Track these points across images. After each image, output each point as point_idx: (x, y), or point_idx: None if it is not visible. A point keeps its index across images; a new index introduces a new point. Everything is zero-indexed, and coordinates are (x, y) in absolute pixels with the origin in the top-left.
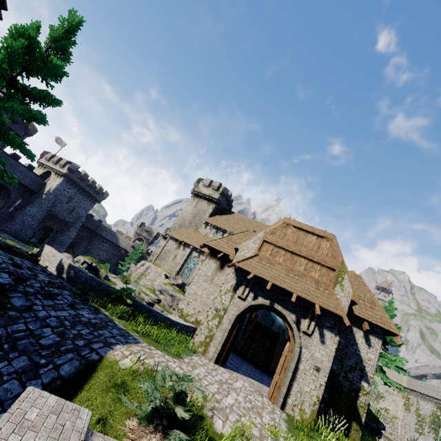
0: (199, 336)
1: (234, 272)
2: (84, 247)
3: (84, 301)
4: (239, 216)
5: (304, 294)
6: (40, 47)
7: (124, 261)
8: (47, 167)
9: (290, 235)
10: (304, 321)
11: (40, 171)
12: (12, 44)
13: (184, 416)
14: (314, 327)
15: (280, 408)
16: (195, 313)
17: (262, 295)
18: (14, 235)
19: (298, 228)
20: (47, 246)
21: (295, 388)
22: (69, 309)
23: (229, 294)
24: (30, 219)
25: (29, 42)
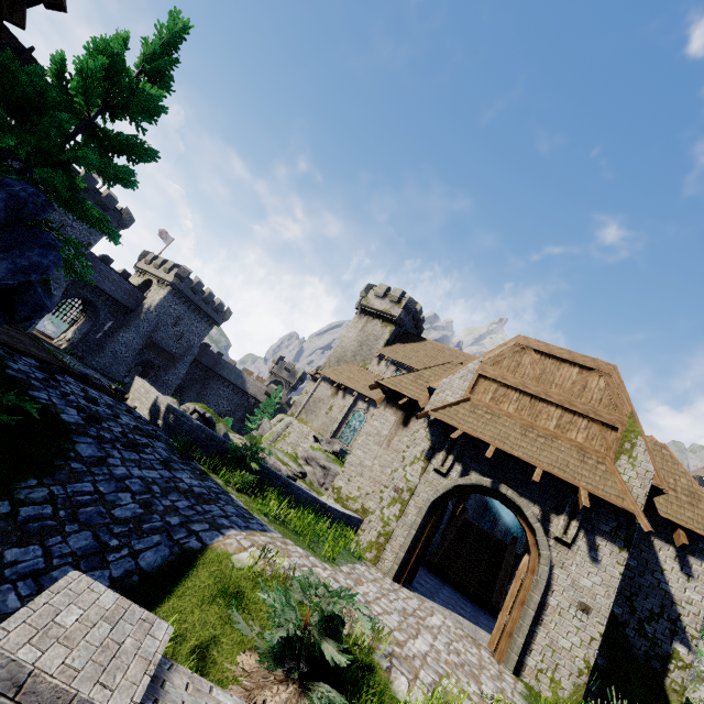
0: (367, 533)
1: (427, 428)
2: (197, 392)
3: (185, 460)
4: (434, 344)
5: (556, 470)
6: (127, 68)
7: (253, 415)
8: (147, 273)
9: (528, 366)
10: (558, 519)
11: (139, 280)
12: (87, 65)
13: (337, 660)
14: (577, 531)
15: (513, 673)
16: (361, 495)
17: (478, 470)
18: (103, 372)
19: (542, 354)
20: (139, 378)
21: (542, 640)
22: (162, 469)
23: (419, 465)
24: (124, 349)
25: (112, 62)
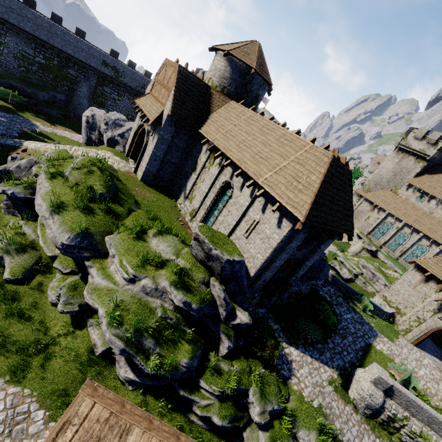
0: (402, 326)
1: (438, 301)
2: None
3: (349, 304)
4: None
5: None
6: None
7: None
8: None
9: None
10: None
11: None
12: None
13: (408, 379)
14: None
15: None
16: (396, 302)
17: None
18: None
19: None
20: None
21: None
22: (349, 313)
23: (430, 313)
24: None
25: None
